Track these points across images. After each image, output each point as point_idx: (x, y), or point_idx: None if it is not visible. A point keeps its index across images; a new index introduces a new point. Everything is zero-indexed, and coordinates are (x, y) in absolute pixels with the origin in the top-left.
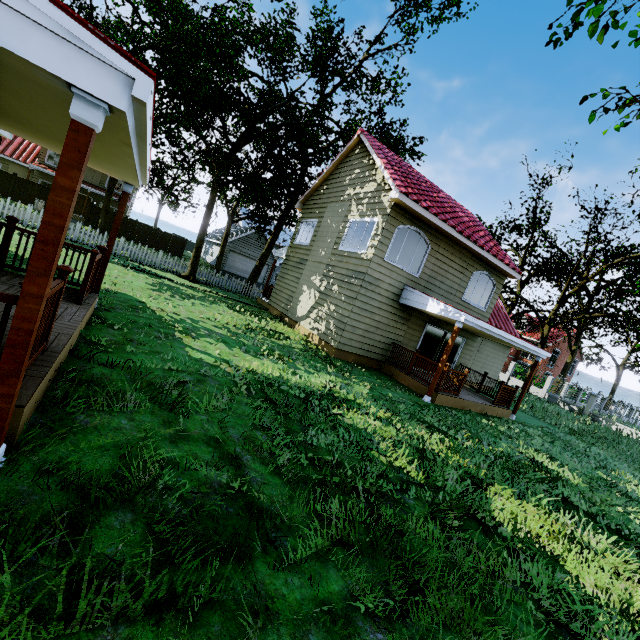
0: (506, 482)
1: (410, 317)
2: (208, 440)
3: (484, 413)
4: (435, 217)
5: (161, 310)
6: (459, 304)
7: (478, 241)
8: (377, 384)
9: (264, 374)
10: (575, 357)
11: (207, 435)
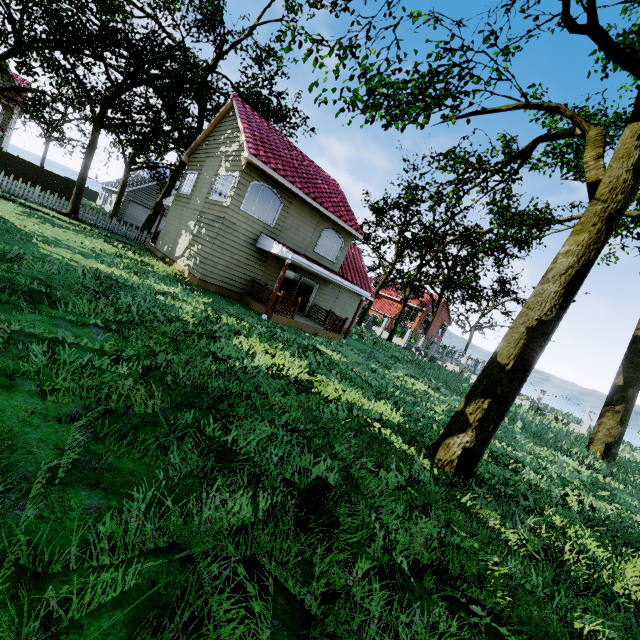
0: (266, 340)
1: (267, 260)
2: (34, 278)
3: (315, 333)
4: (283, 178)
5: (24, 227)
6: (312, 254)
7: (324, 203)
8: (224, 303)
9: (108, 273)
10: (445, 321)
11: (34, 277)
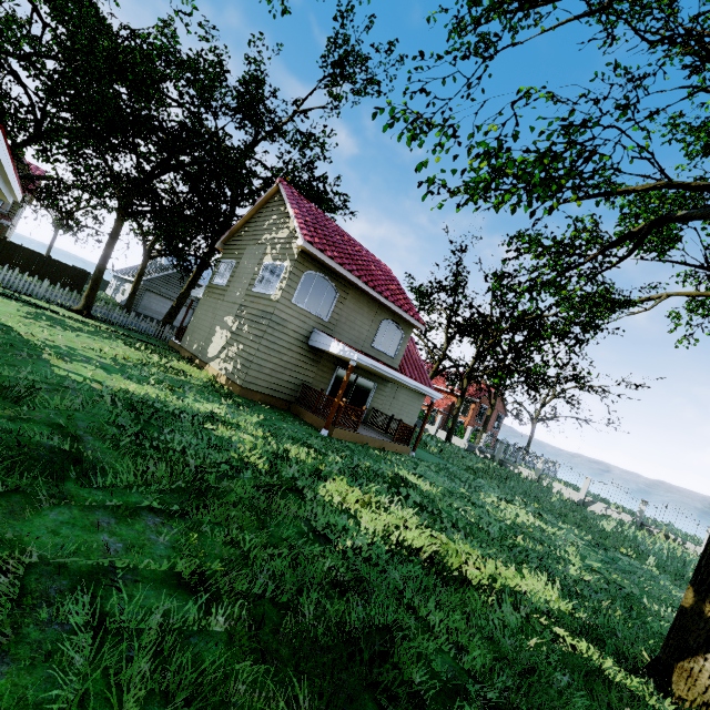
0: (351, 479)
1: (320, 359)
2: (51, 424)
3: (382, 448)
4: (340, 266)
5: (31, 335)
6: (369, 350)
7: (384, 292)
8: (275, 418)
9: (141, 395)
10: (501, 413)
11: (51, 421)
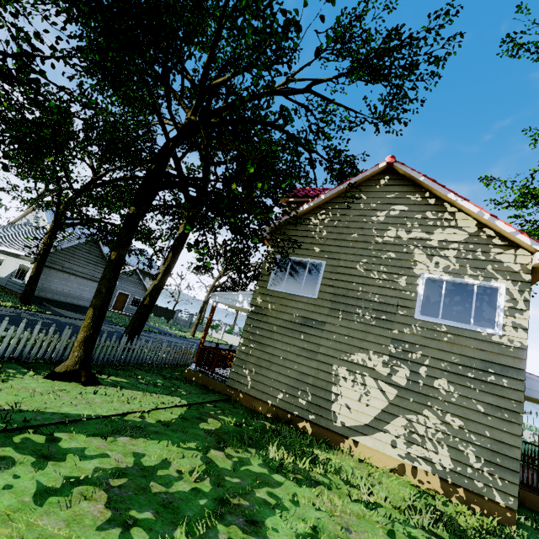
0: None
1: None
2: None
3: None
4: None
5: None
6: None
7: None
8: None
9: None
10: None
11: None
